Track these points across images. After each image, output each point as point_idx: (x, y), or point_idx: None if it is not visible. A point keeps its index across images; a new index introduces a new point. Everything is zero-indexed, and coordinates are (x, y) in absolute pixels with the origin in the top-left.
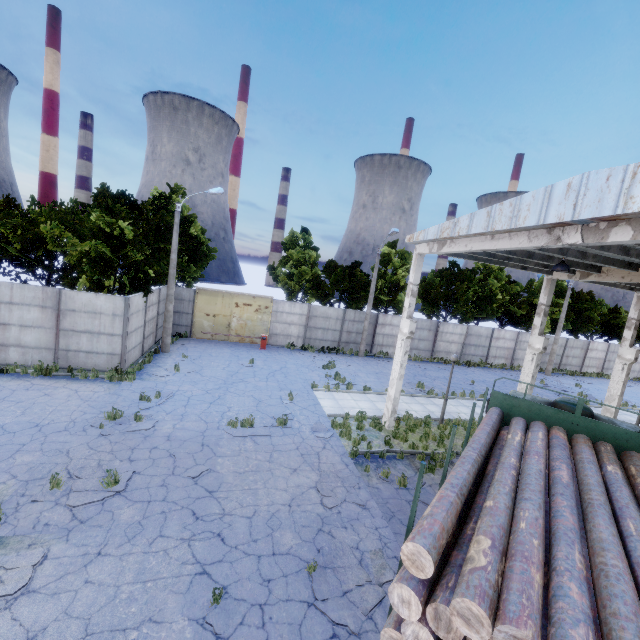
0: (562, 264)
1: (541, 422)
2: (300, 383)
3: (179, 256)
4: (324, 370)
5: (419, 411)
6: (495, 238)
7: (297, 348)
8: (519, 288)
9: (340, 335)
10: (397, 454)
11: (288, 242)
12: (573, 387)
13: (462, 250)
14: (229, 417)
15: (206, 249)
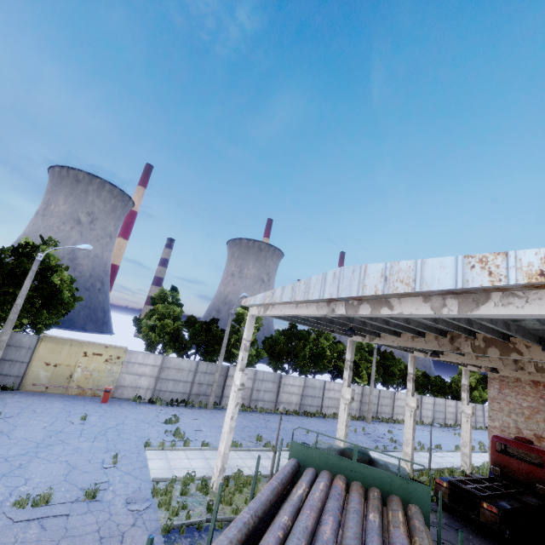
0: (350, 329)
1: (327, 471)
2: (133, 441)
3: (31, 301)
4: (166, 425)
5: (252, 467)
6: (298, 306)
7: (144, 401)
8: (342, 347)
9: (191, 387)
10: (217, 523)
11: (157, 297)
12: (387, 433)
13: (279, 314)
14: (21, 493)
15: (71, 297)
